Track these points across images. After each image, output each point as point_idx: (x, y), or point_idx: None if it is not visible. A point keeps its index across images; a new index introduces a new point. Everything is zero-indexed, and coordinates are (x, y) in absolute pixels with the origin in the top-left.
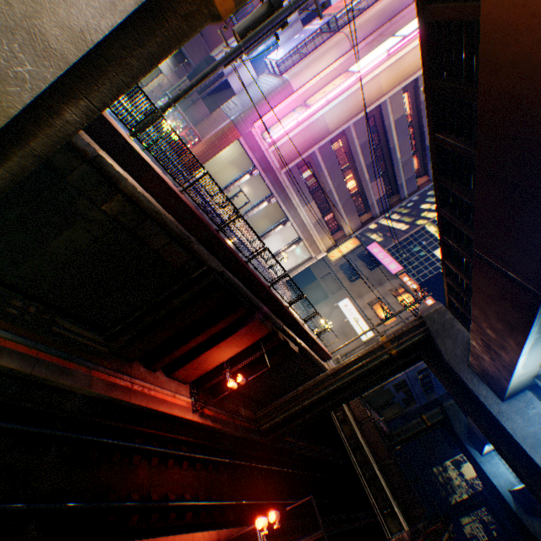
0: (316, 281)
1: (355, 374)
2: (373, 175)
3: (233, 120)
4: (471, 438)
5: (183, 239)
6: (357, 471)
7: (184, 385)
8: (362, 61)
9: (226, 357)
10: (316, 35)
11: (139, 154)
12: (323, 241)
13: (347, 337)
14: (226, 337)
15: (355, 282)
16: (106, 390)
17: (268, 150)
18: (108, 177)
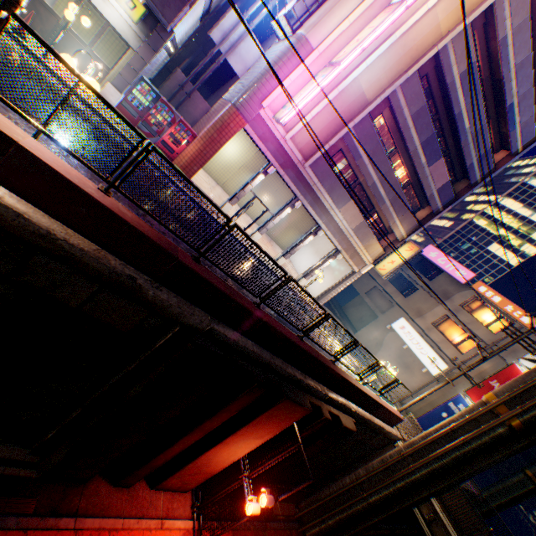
0: (358, 296)
1: (450, 458)
2: (431, 156)
3: (234, 103)
4: None
5: (119, 283)
6: None
7: (182, 494)
8: None
9: (241, 453)
10: None
11: None
12: (367, 250)
13: (409, 370)
14: (236, 429)
15: (410, 297)
16: None
17: (284, 136)
18: None
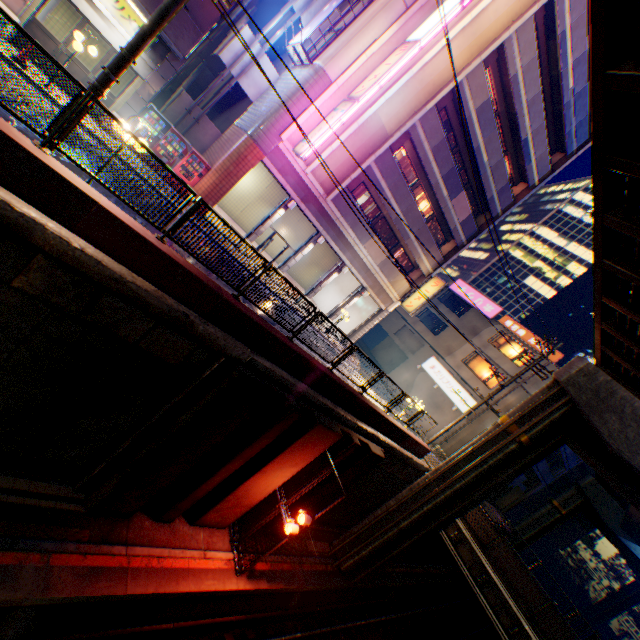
0: (388, 338)
1: (470, 477)
2: (453, 189)
3: (251, 134)
4: (629, 529)
5: (175, 319)
6: (490, 615)
7: (220, 530)
8: (424, 25)
9: (277, 483)
10: (353, 5)
11: (62, 176)
12: (394, 287)
13: (440, 410)
14: (274, 457)
15: (440, 335)
16: (79, 585)
17: (305, 170)
18: (4, 225)
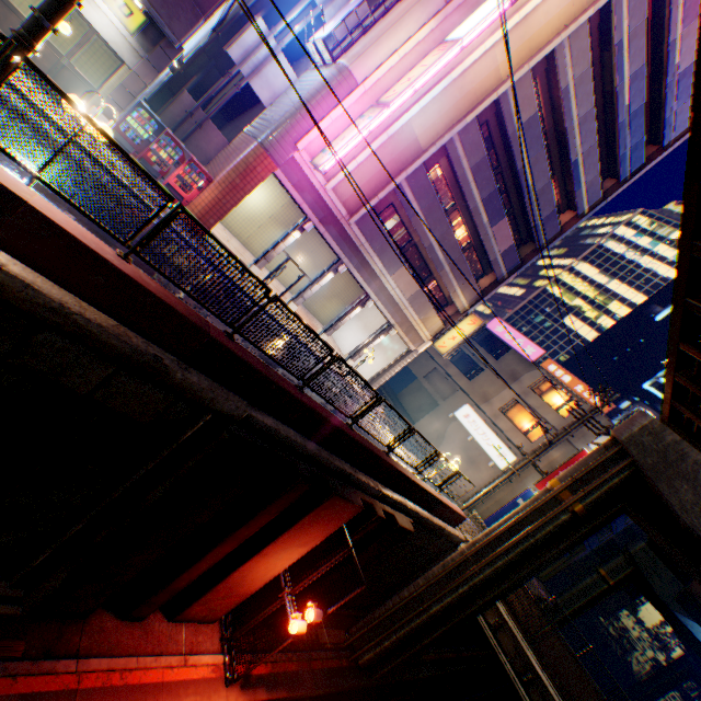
0: (416, 381)
1: (515, 553)
2: (494, 215)
3: (262, 141)
4: (686, 605)
5: (142, 364)
6: None
7: (208, 625)
8: (466, 22)
9: (281, 567)
10: (384, 0)
11: None
12: (425, 324)
13: (475, 465)
14: (277, 536)
15: (475, 379)
16: None
17: (325, 186)
18: None
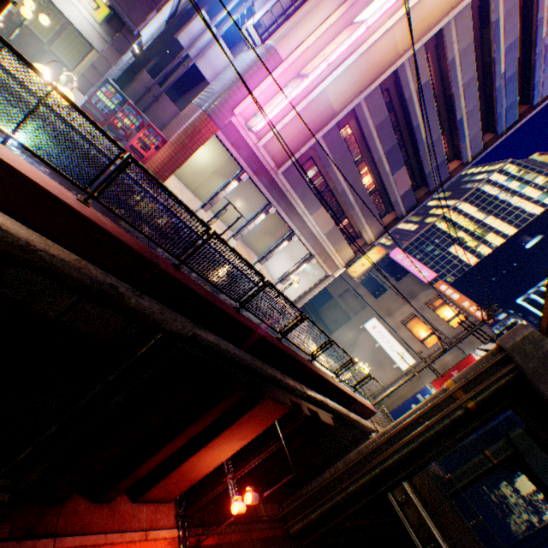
0: (333, 299)
1: (418, 442)
2: (394, 164)
3: (206, 109)
4: None
5: (101, 292)
6: None
7: (165, 504)
8: (370, 7)
9: (224, 456)
10: None
11: None
12: (340, 254)
13: (381, 367)
14: (220, 432)
15: (381, 297)
16: None
17: (257, 144)
18: None
